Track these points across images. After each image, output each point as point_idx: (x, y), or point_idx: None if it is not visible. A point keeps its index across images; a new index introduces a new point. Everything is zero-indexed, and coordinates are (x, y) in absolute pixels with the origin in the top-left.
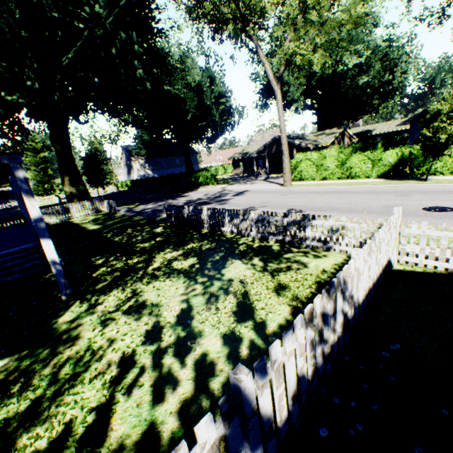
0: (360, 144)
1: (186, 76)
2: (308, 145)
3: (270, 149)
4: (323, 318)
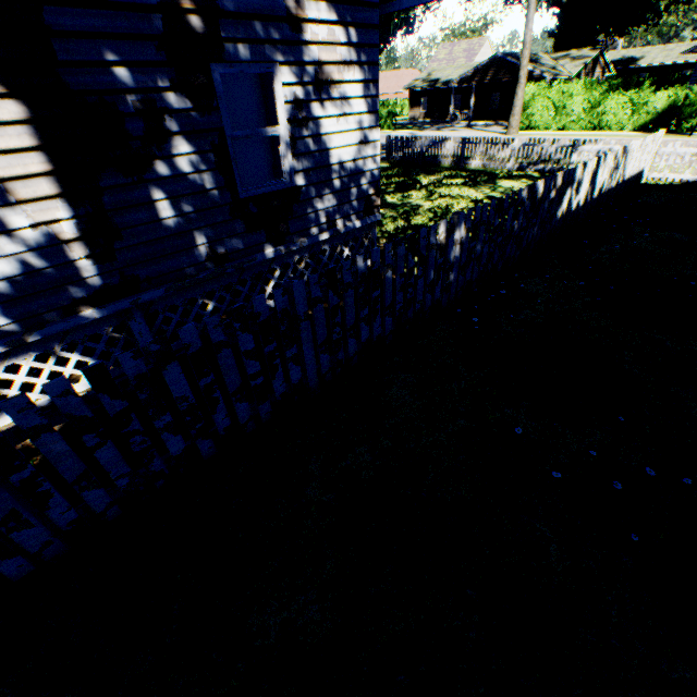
0: (620, 80)
1: None
2: (546, 75)
3: (482, 77)
4: (615, 165)
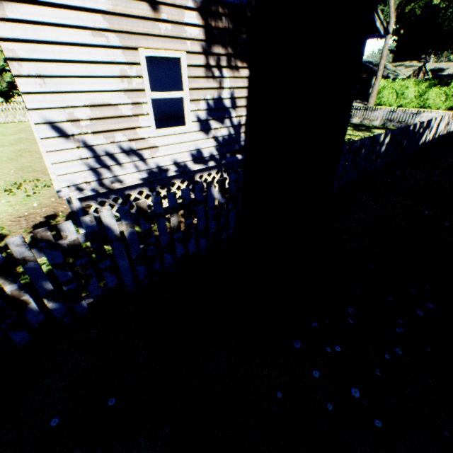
0: (436, 81)
1: None
2: (390, 75)
3: None
4: (447, 122)
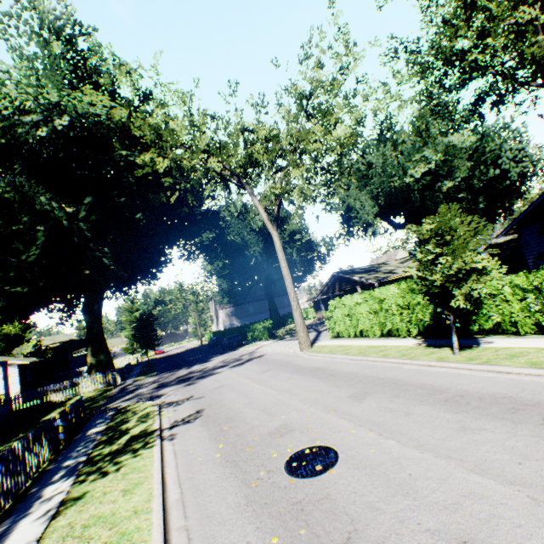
0: None
1: (249, 223)
2: (369, 280)
3: (333, 288)
4: None
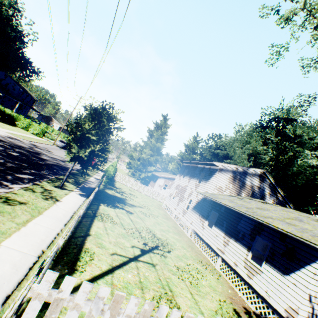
0: None
1: None
2: None
3: None
4: None
